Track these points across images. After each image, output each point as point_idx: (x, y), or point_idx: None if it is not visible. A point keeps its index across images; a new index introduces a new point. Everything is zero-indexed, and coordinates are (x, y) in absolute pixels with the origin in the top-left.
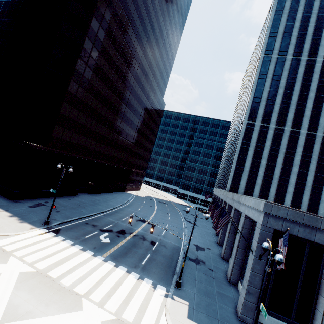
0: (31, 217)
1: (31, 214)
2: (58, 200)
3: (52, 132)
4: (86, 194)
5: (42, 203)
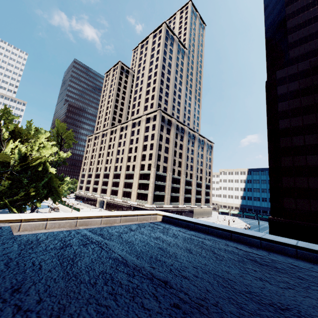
0: None
1: None
2: None
3: (283, 204)
4: None
5: None
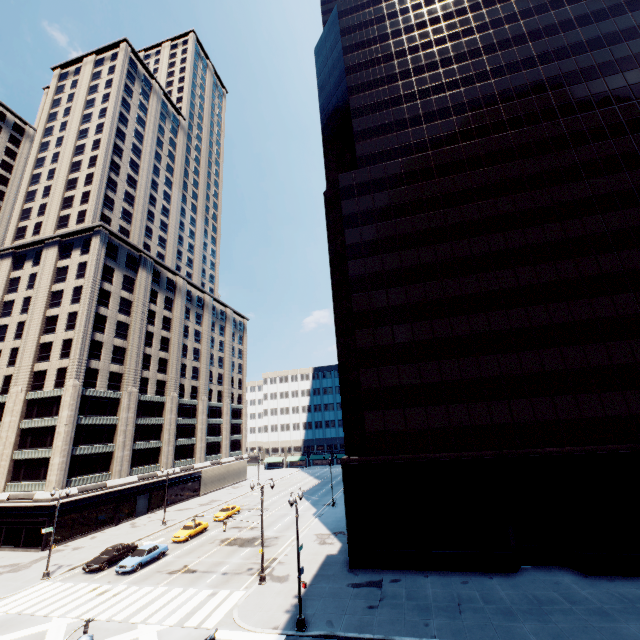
0: (310, 606)
1: (321, 600)
2: (429, 580)
3: (365, 426)
4: (566, 571)
5: (382, 582)
